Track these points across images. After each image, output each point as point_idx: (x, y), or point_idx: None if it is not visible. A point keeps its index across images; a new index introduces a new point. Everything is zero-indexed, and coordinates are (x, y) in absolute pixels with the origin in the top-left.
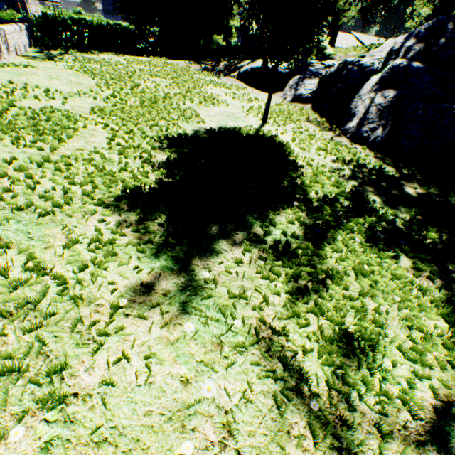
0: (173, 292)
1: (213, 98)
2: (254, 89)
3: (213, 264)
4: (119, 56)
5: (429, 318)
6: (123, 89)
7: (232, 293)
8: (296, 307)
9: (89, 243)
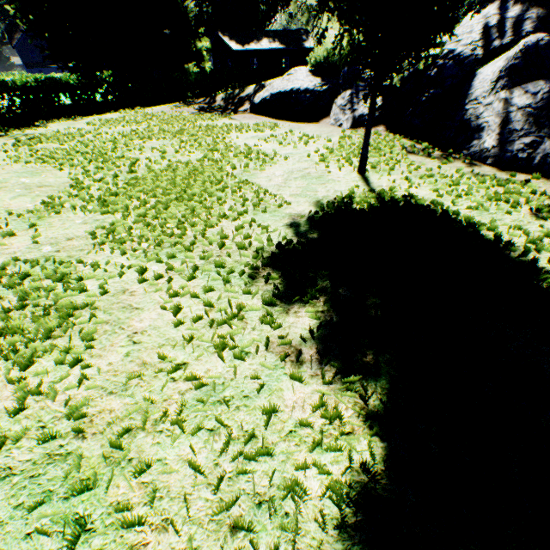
0: None
1: (257, 152)
2: (287, 122)
3: None
4: (77, 120)
5: None
6: (118, 175)
7: None
8: None
9: None
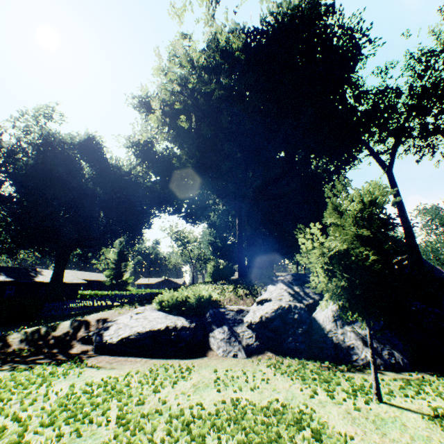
0: None
1: (274, 408)
2: (175, 359)
3: None
4: None
5: None
6: None
7: None
8: None
9: None
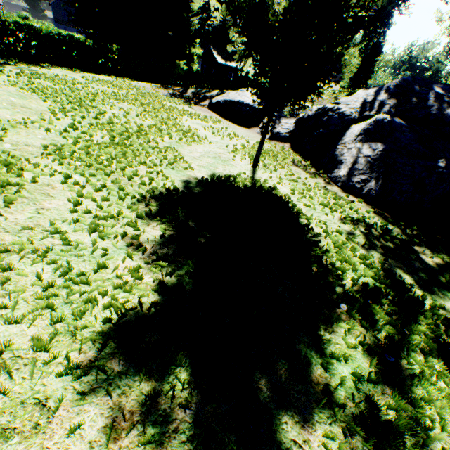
0: None
1: (193, 133)
2: (228, 121)
3: None
4: (76, 72)
5: None
6: (85, 117)
7: None
8: None
9: None
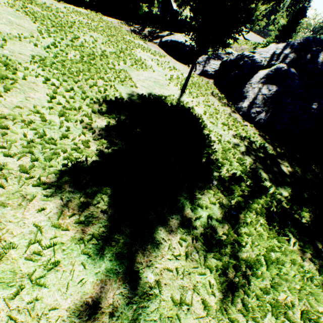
0: (120, 308)
1: (142, 62)
2: (172, 58)
3: (155, 260)
4: (60, 3)
5: (318, 304)
6: (63, 39)
7: (176, 302)
8: (228, 307)
9: (26, 249)
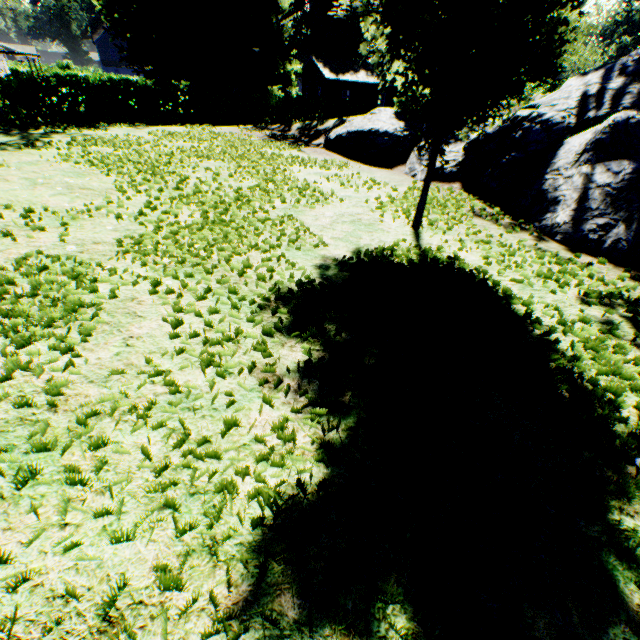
0: None
1: (313, 189)
2: (359, 163)
3: None
4: (139, 128)
5: None
6: (163, 189)
7: None
8: None
9: None
